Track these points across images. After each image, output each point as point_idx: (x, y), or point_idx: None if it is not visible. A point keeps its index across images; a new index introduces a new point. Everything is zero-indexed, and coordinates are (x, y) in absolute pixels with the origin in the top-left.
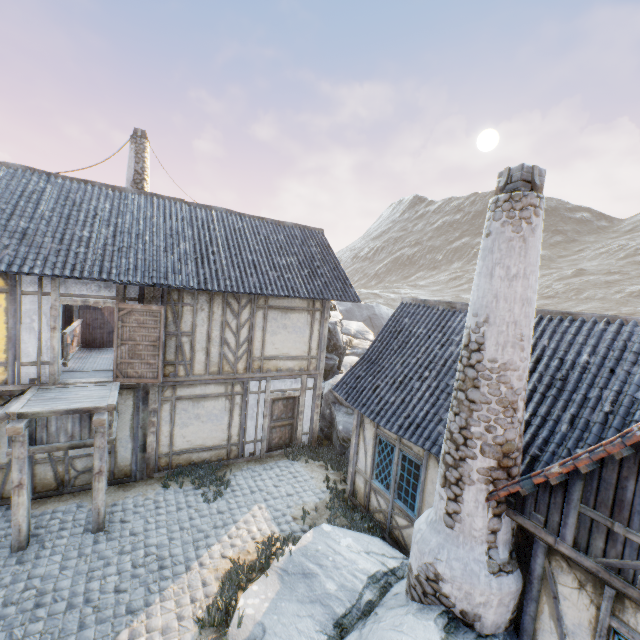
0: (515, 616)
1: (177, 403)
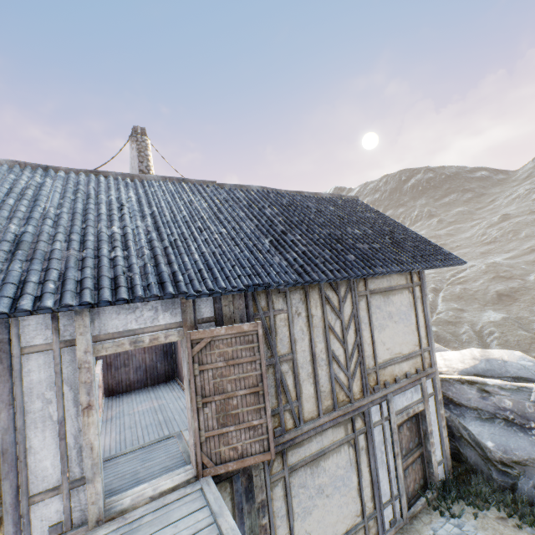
0: None
1: (290, 478)
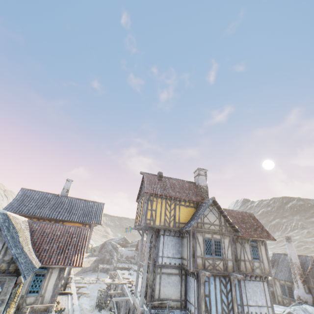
0: (313, 302)
1: None
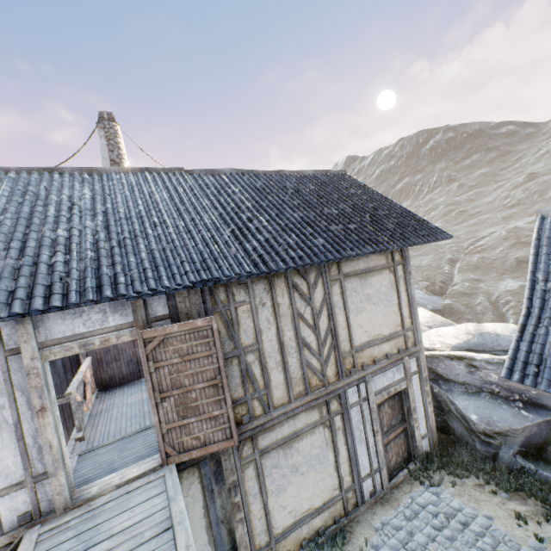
0: None
1: (262, 460)
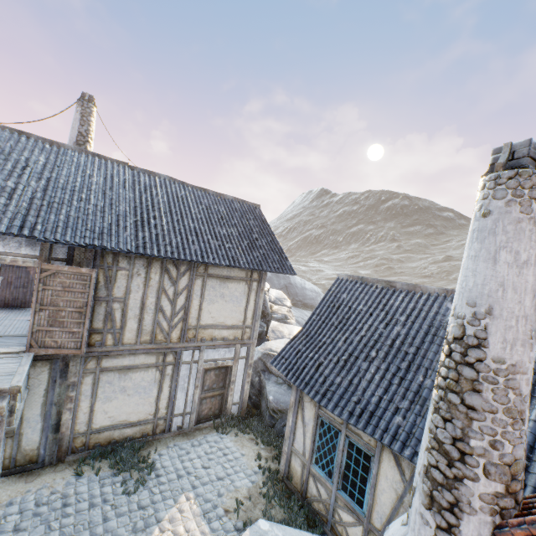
0: None
1: (101, 375)
